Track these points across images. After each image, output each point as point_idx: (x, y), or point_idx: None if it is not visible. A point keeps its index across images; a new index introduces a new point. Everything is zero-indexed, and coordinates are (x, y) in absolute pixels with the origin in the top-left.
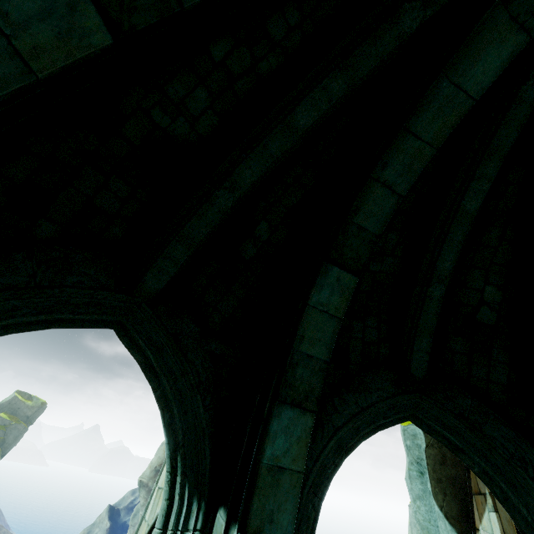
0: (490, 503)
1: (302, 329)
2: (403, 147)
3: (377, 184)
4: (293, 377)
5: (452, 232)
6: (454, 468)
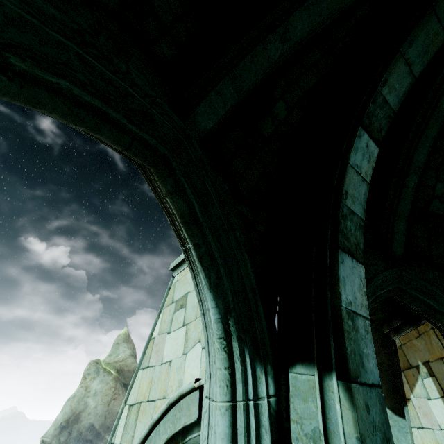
0: (424, 372)
1: (346, 186)
2: (427, 27)
3: (402, 61)
4: (345, 228)
5: (429, 128)
6: (378, 356)
